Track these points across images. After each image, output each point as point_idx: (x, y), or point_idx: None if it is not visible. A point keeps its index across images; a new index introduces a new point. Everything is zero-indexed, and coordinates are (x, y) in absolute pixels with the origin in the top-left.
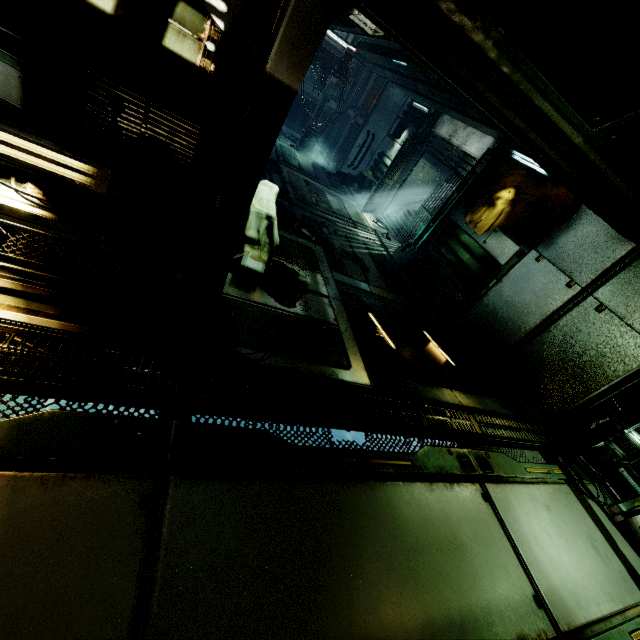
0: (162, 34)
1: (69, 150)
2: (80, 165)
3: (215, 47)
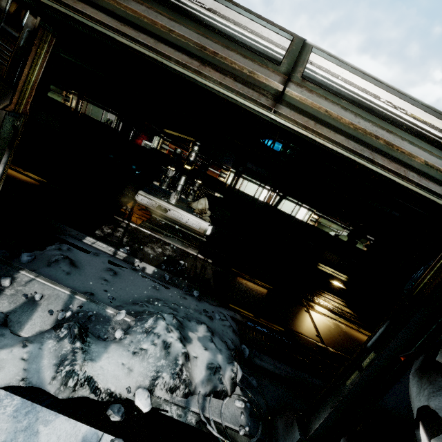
0: (356, 244)
1: (344, 273)
2: (345, 276)
3: (365, 244)
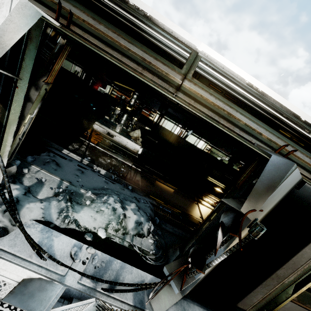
0: (233, 166)
1: (223, 183)
2: (224, 185)
3: (239, 166)
